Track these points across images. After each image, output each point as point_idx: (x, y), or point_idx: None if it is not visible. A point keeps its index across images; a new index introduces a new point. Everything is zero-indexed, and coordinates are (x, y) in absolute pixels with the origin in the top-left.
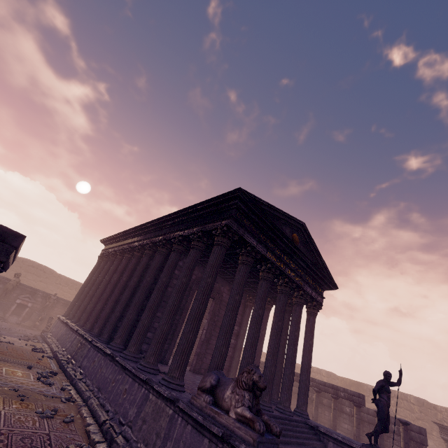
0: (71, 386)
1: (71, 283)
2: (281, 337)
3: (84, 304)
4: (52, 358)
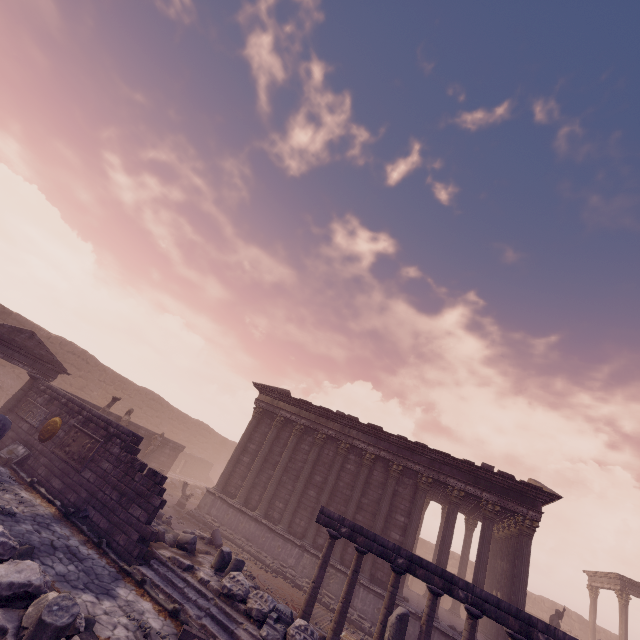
0: (368, 637)
1: (118, 381)
2: (466, 556)
3: (271, 493)
4: (290, 582)
